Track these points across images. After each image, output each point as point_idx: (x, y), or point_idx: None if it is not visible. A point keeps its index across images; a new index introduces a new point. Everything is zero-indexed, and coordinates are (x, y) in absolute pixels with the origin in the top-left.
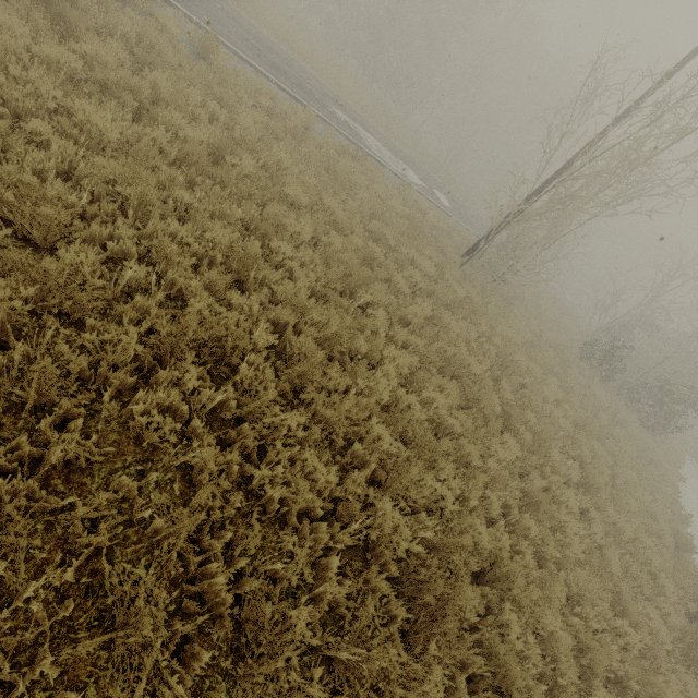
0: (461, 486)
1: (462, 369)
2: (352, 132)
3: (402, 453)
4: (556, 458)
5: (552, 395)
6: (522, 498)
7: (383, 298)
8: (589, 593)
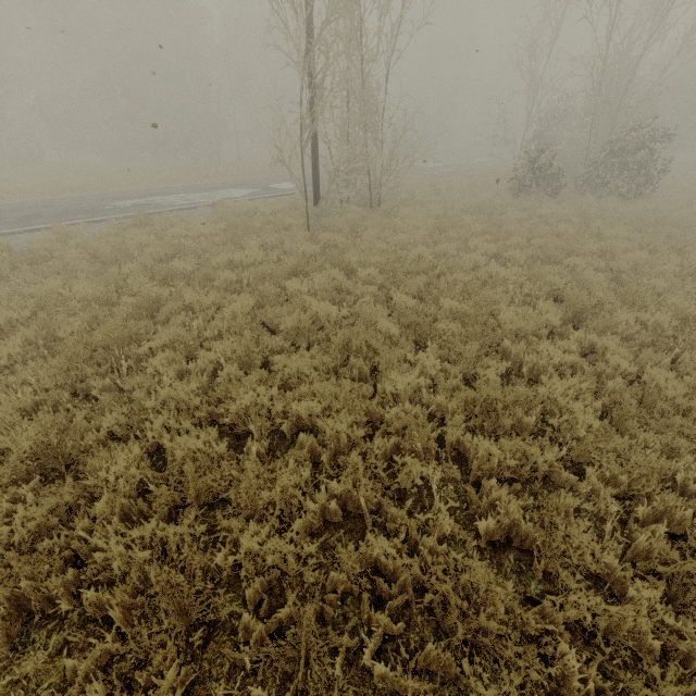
0: (343, 489)
1: (326, 324)
2: (144, 207)
3: (186, 536)
4: (508, 321)
5: (479, 257)
6: (468, 417)
7: (167, 335)
8: (644, 469)
